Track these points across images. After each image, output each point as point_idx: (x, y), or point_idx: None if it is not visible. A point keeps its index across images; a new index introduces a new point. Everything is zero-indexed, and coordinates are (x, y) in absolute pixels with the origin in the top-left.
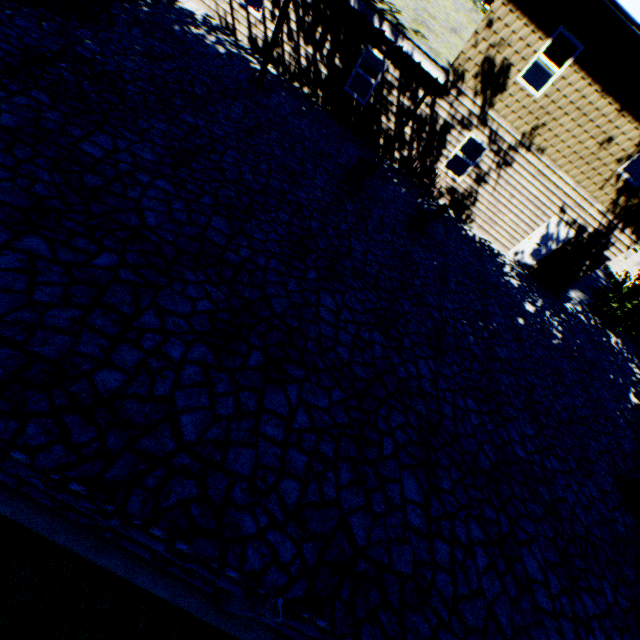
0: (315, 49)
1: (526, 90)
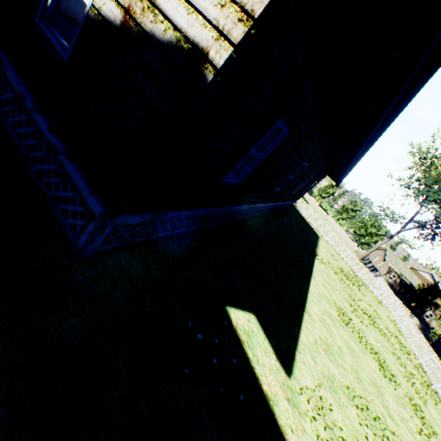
0: (400, 288)
1: None
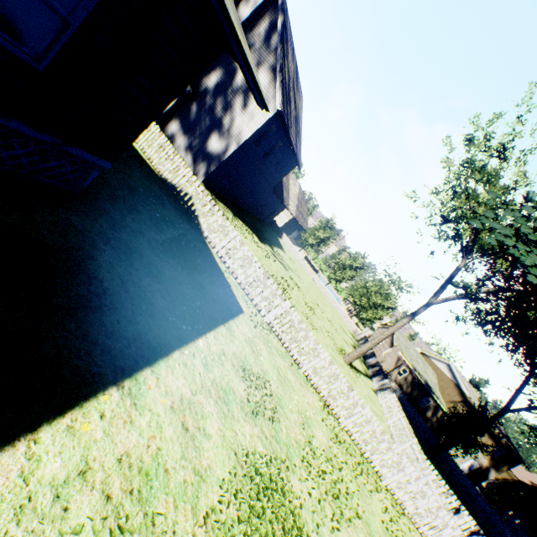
0: (412, 390)
1: None
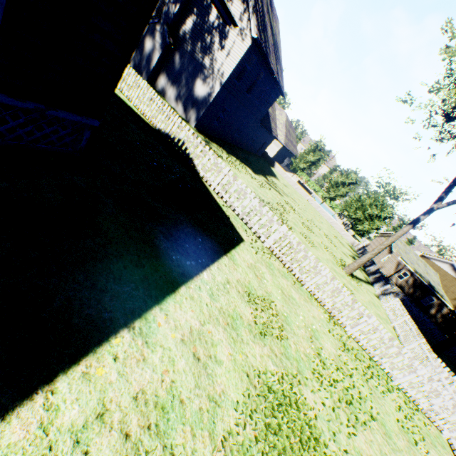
0: (414, 291)
1: None
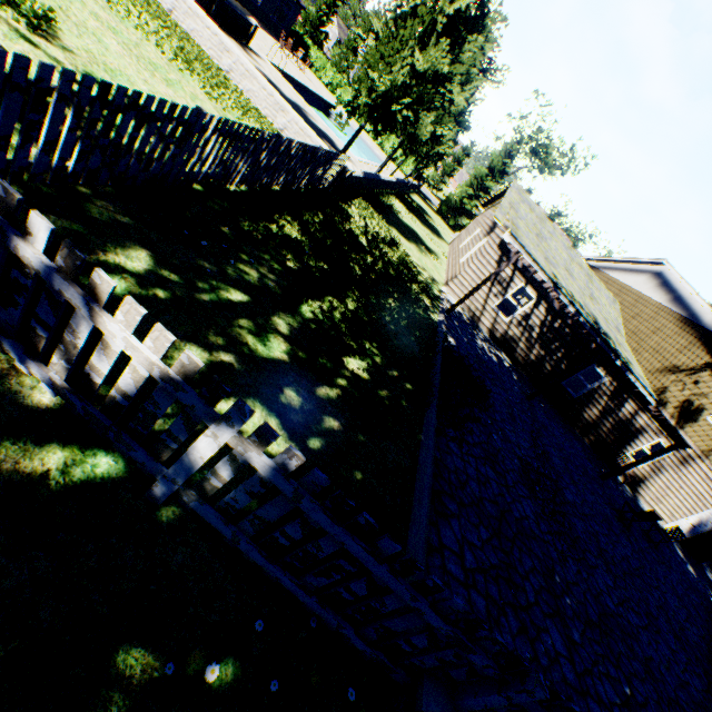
0: (546, 352)
1: (711, 425)
